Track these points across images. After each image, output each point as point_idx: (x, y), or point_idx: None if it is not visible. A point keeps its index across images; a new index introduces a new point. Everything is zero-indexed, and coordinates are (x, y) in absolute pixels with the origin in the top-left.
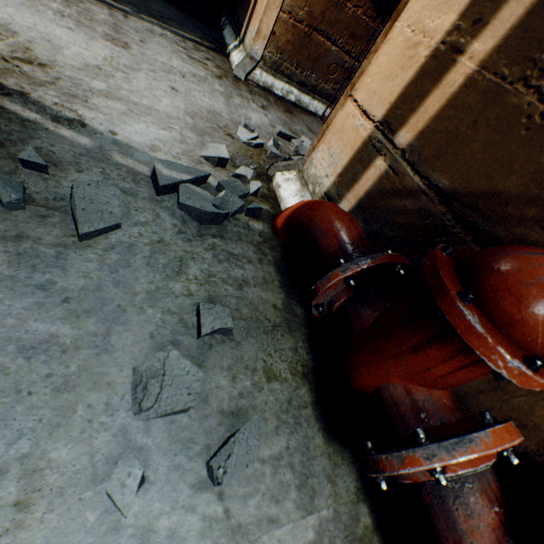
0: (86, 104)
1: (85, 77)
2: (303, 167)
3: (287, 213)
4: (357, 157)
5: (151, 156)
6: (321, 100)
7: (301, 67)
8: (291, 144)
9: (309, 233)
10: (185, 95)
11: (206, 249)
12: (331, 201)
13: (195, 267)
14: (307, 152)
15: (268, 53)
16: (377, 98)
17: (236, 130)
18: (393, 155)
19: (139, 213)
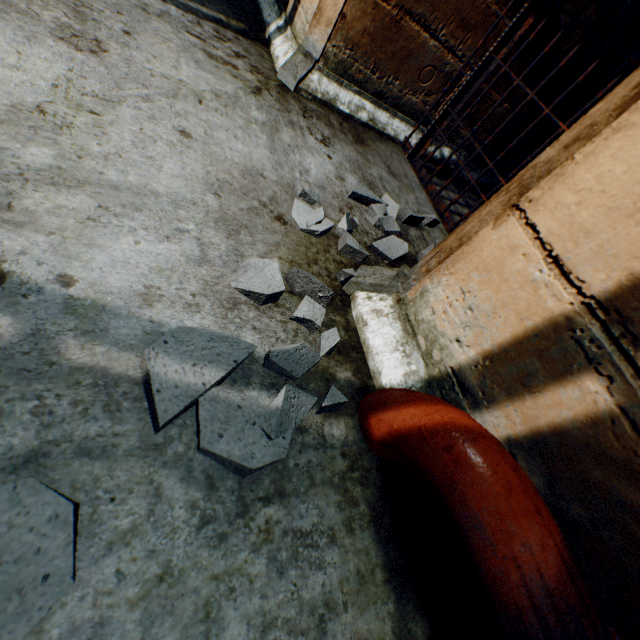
0: (7, 213)
1: (9, 141)
2: (406, 295)
3: (394, 425)
4: (533, 344)
5: (144, 320)
6: (405, 118)
7: (380, 70)
8: (369, 211)
9: (449, 509)
10: (204, 143)
11: (255, 546)
12: (466, 392)
13: (235, 618)
14: (415, 274)
15: (332, 48)
16: (594, 245)
17: (289, 203)
18: (634, 390)
19: (118, 506)
